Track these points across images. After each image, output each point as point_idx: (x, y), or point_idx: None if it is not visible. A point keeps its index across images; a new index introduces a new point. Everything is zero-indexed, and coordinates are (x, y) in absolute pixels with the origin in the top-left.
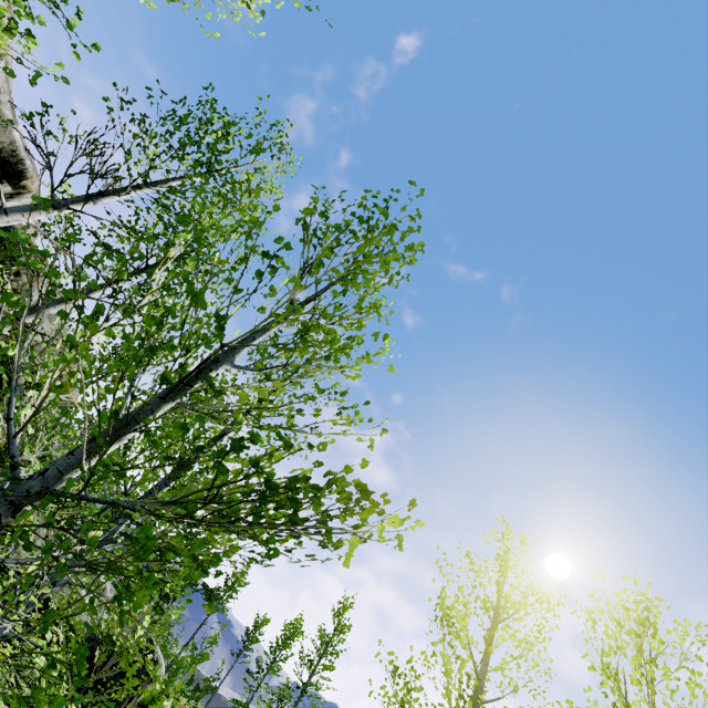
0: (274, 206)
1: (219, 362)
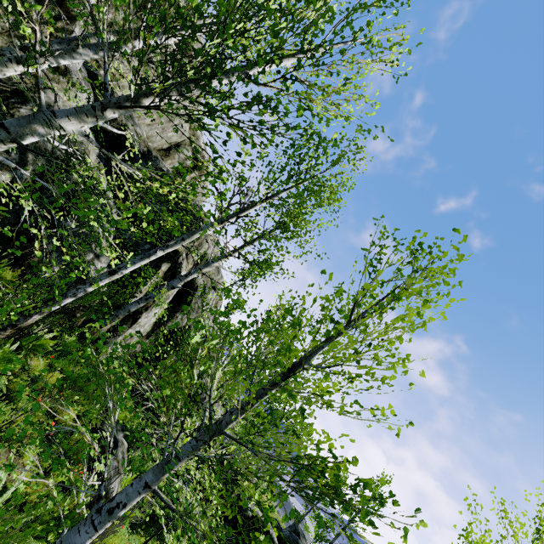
0: (340, 289)
1: (301, 364)
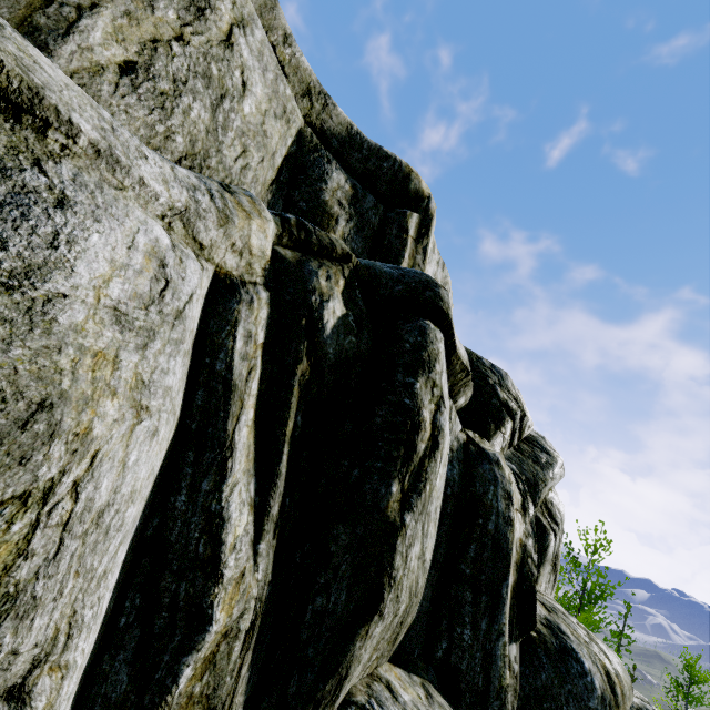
0: None
1: None
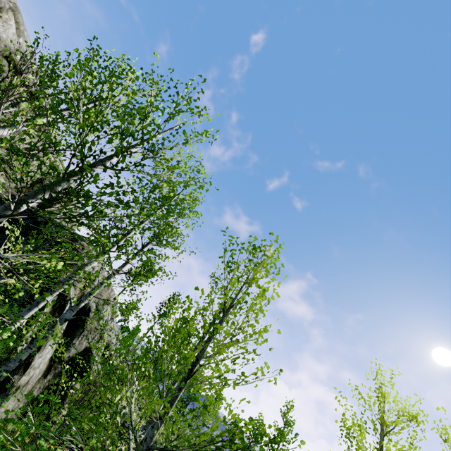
0: (210, 299)
1: (198, 360)
